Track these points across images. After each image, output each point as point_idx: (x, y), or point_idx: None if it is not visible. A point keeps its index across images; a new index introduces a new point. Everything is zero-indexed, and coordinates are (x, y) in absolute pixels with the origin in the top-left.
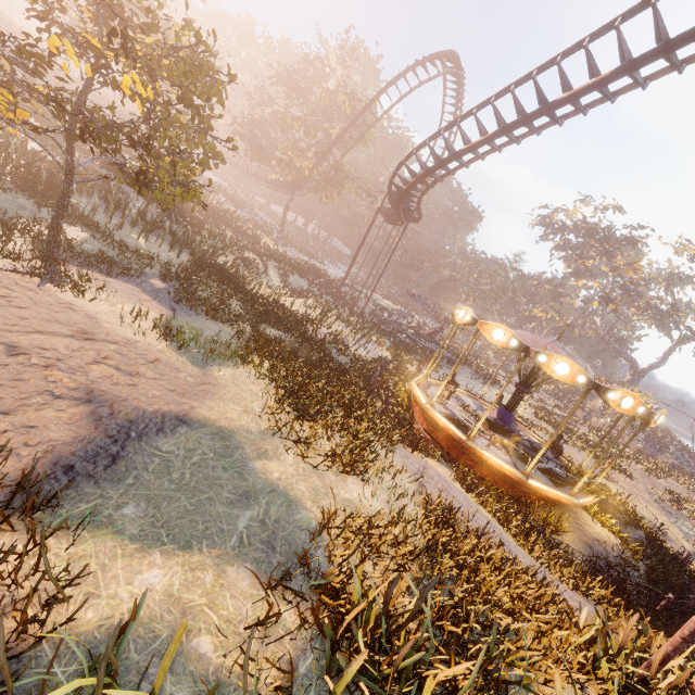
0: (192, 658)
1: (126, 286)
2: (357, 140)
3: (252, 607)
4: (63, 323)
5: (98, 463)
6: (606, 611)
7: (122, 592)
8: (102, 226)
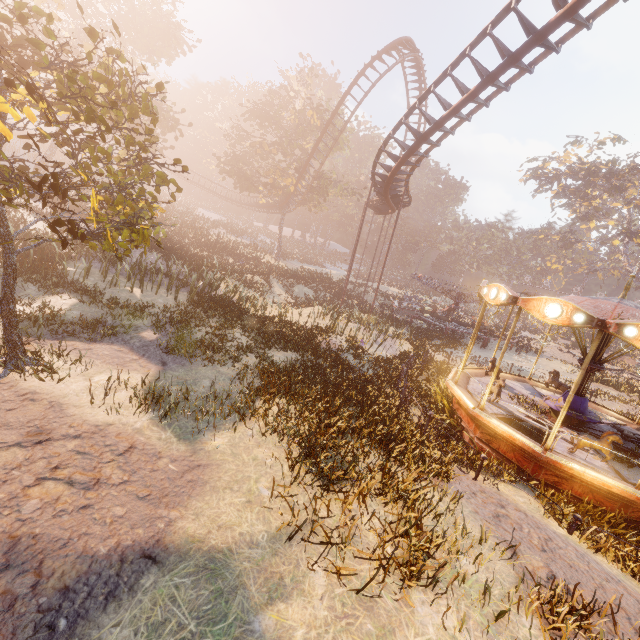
0: None
1: (111, 348)
2: (332, 146)
3: None
4: (13, 425)
5: None
6: None
7: None
8: (92, 287)
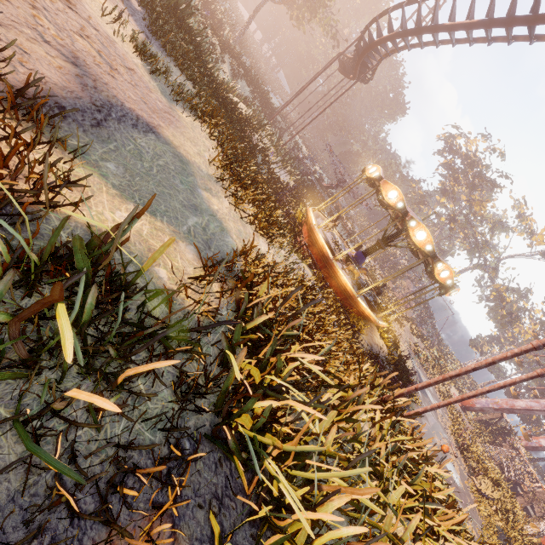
0: (154, 276)
1: None
2: None
3: (193, 270)
4: None
5: (85, 118)
6: None
7: (107, 214)
8: None
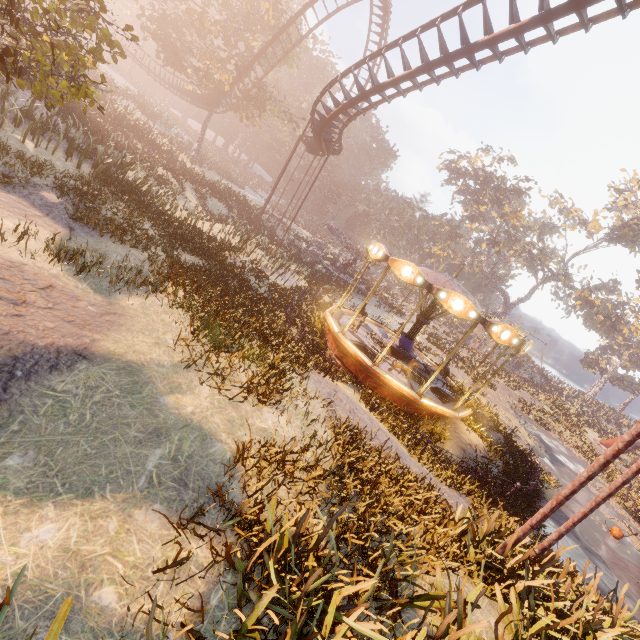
0: (93, 613)
1: (8, 197)
2: (281, 58)
3: (162, 548)
4: None
5: None
6: (472, 501)
7: (4, 555)
8: None
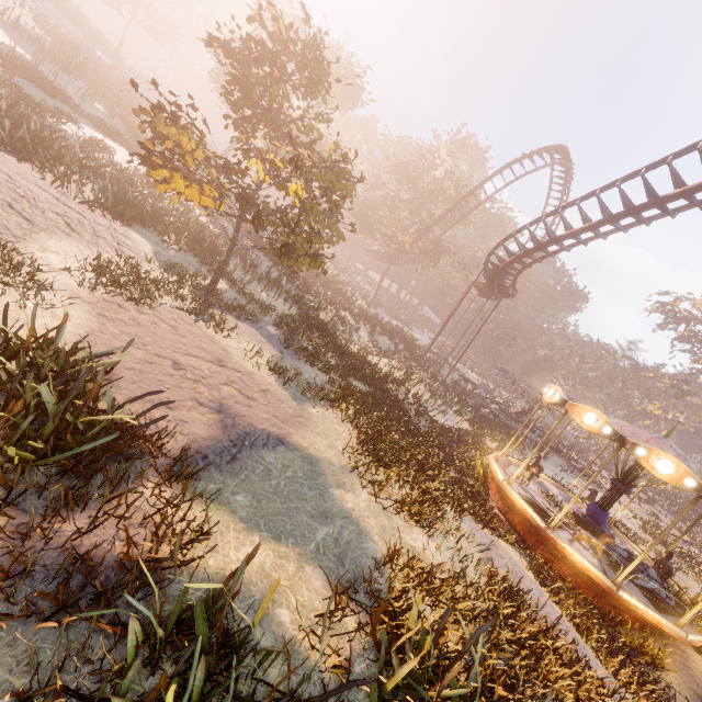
0: (275, 622)
1: (250, 329)
2: (458, 220)
3: (322, 603)
4: (207, 351)
5: (223, 458)
6: None
7: (232, 555)
8: (239, 281)
